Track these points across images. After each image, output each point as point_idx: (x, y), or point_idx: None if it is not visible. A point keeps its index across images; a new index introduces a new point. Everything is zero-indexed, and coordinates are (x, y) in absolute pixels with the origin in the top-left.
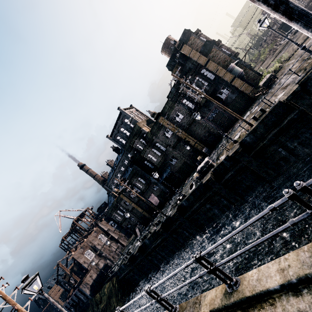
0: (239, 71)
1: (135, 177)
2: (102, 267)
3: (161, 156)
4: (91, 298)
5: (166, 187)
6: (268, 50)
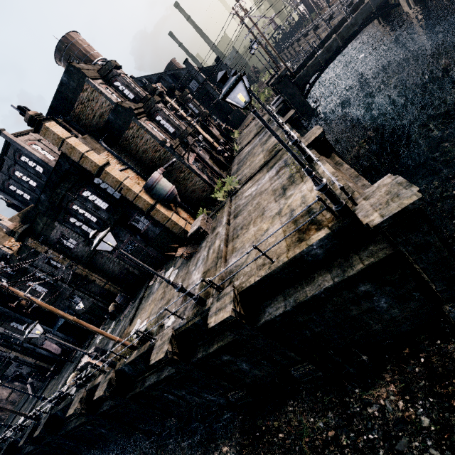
0: (165, 191)
1: (3, 322)
2: None
3: (47, 295)
4: None
5: (68, 335)
6: None
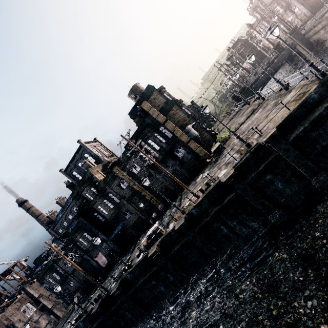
0: (194, 134)
1: (80, 232)
2: None
3: (113, 209)
4: None
5: (117, 245)
6: (224, 113)
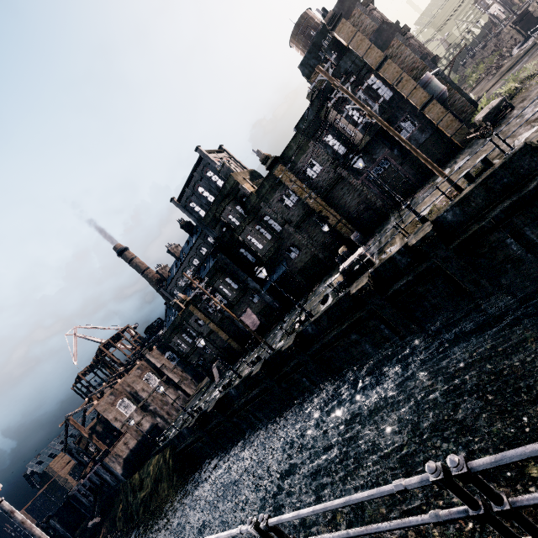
0: (439, 88)
1: (220, 275)
2: (147, 429)
3: (271, 241)
4: (125, 480)
5: (275, 299)
6: (487, 64)
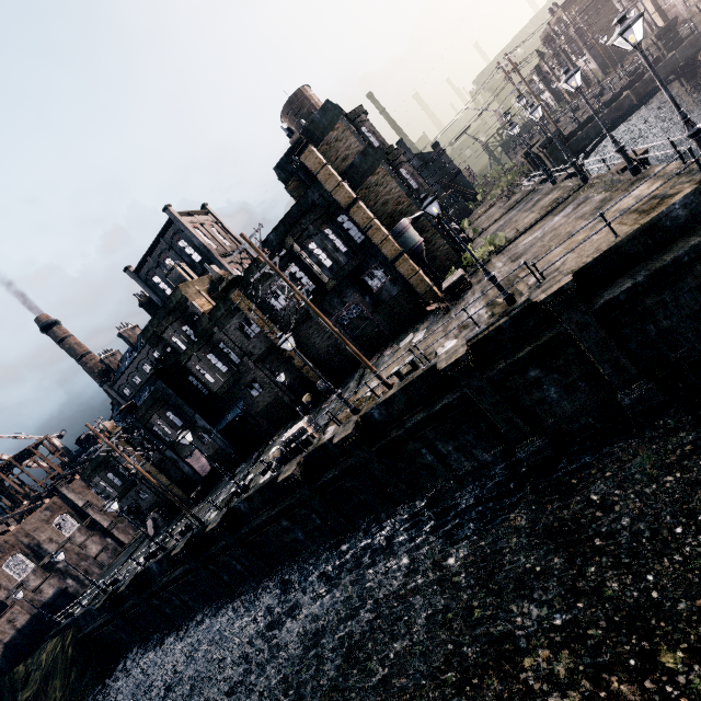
0: (414, 241)
1: (159, 408)
2: (49, 597)
3: (226, 375)
4: (3, 675)
5: (230, 442)
6: (500, 190)
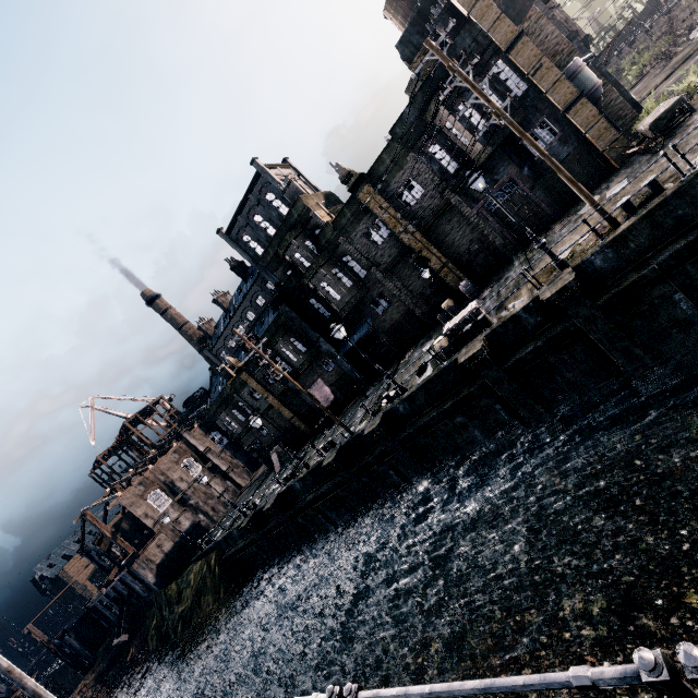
0: (592, 82)
1: (283, 334)
2: (186, 528)
3: (352, 290)
4: (159, 591)
5: (355, 366)
6: (655, 52)
